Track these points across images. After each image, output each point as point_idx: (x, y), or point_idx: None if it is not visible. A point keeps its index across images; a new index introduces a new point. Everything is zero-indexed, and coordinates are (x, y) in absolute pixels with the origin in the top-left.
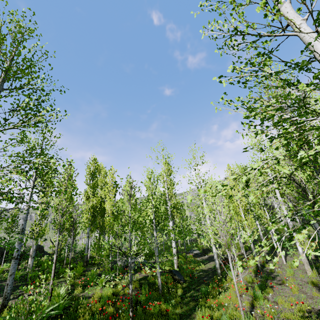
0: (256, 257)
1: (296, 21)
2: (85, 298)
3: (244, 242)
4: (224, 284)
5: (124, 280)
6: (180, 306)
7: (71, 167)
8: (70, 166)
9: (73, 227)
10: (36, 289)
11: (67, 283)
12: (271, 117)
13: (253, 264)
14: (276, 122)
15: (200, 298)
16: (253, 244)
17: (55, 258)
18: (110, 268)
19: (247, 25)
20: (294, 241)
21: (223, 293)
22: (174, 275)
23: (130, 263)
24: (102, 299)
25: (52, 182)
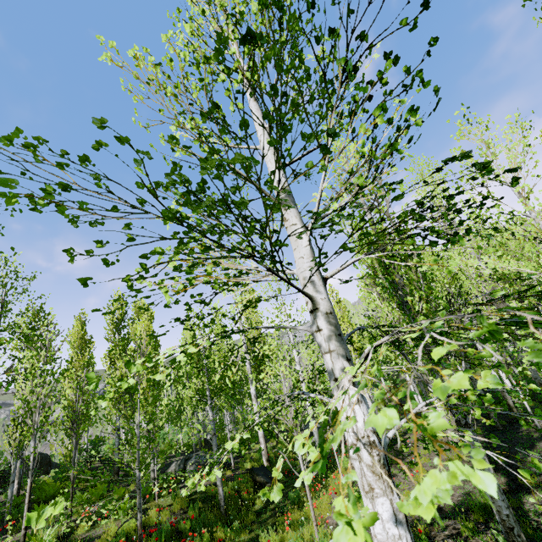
0: (196, 475)
1: (258, 130)
2: (90, 540)
3: (388, 401)
4: (330, 481)
5: (161, 500)
6: (252, 528)
7: (54, 327)
8: (51, 326)
9: (75, 422)
10: (16, 536)
11: (61, 519)
12: (151, 303)
13: (191, 485)
14: (165, 306)
15: (287, 509)
16: (401, 402)
17: (29, 484)
18: (152, 479)
19: (164, 157)
20: (220, 452)
21: (313, 499)
22: (256, 476)
23: (139, 478)
24: (115, 539)
25: (46, 346)
